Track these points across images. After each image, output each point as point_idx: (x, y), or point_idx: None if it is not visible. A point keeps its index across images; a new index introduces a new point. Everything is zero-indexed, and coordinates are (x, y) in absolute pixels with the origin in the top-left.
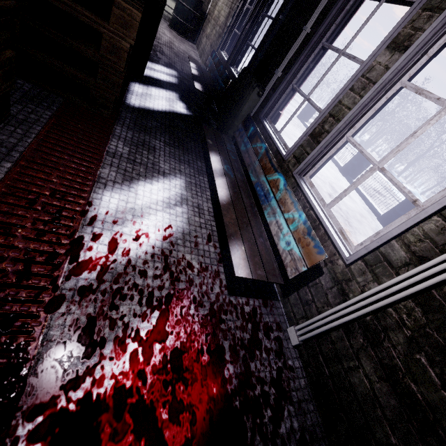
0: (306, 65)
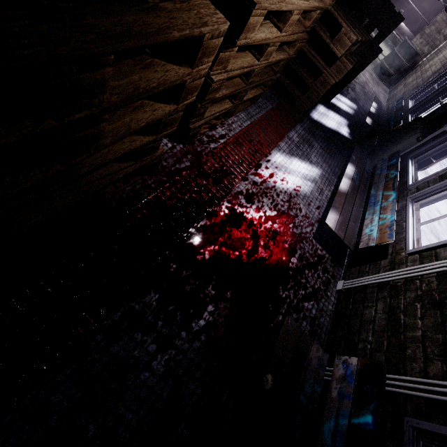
0: None
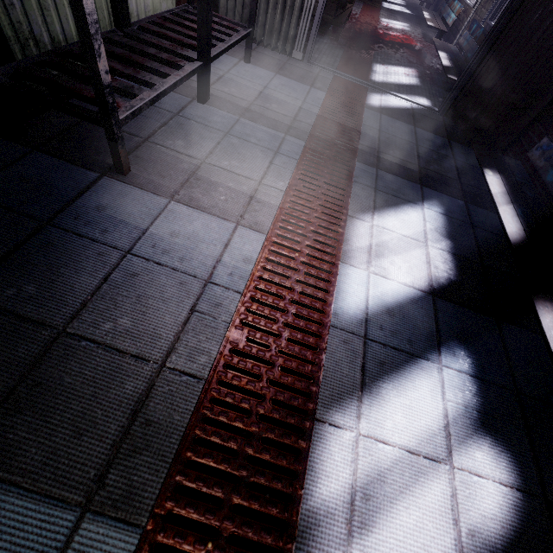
0: None
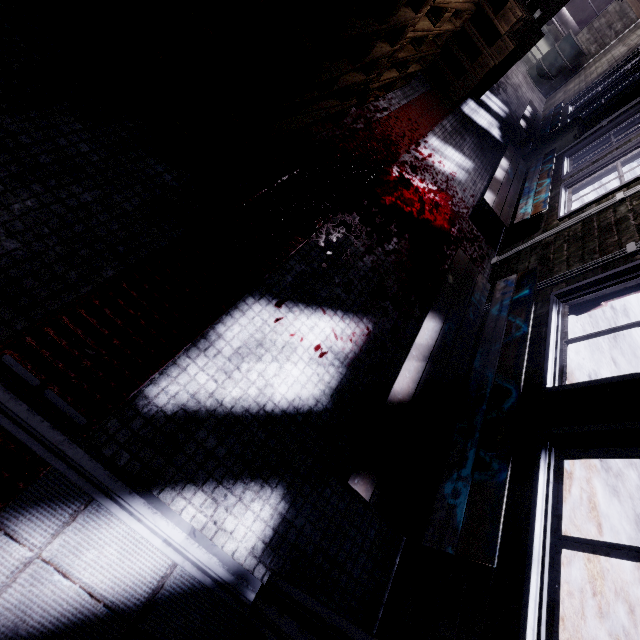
0: (632, 119)
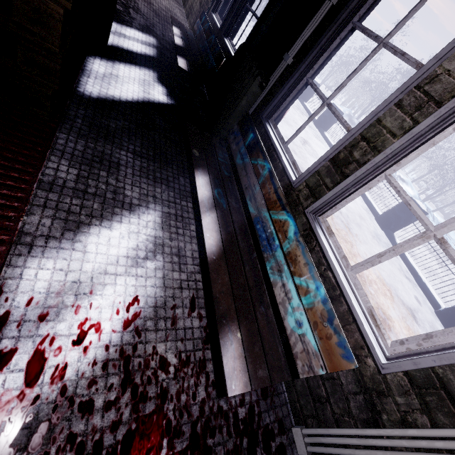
0: (328, 53)
